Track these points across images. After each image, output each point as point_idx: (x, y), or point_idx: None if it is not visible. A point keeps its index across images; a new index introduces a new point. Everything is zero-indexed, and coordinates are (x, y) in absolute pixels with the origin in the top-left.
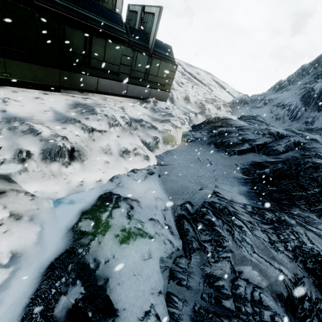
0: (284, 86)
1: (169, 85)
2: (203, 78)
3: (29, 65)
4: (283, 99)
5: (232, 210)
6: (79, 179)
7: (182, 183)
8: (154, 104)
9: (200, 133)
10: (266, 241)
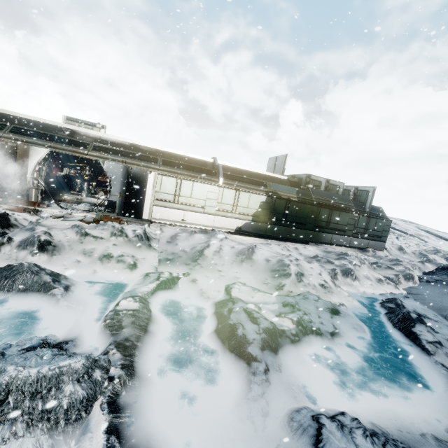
0: None
1: (385, 236)
2: (404, 228)
3: (299, 230)
4: None
5: None
6: (362, 290)
7: (442, 304)
8: (374, 253)
9: (438, 276)
10: None
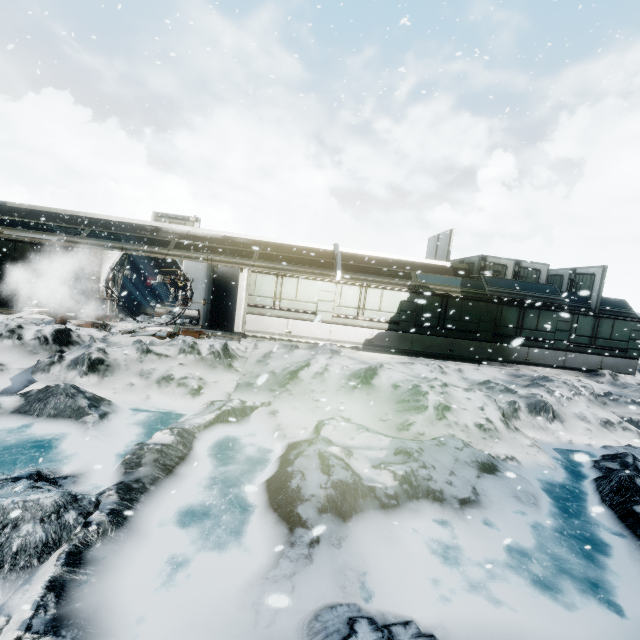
0: None
1: (635, 349)
2: None
3: (468, 341)
4: None
5: None
6: (566, 437)
7: None
8: (613, 378)
9: None
10: None
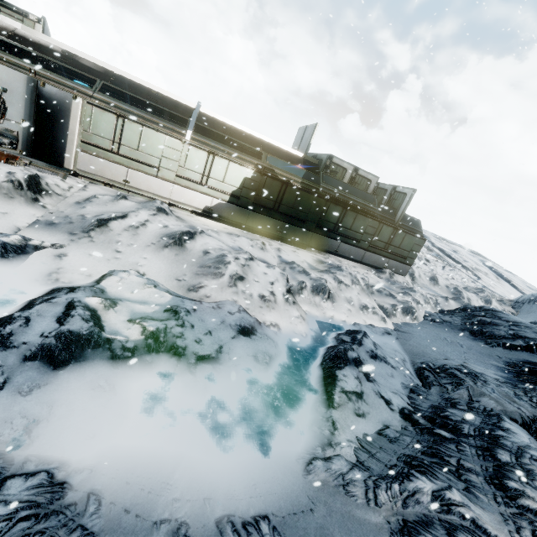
0: None
1: (412, 258)
2: (463, 258)
3: (295, 227)
4: None
5: (480, 376)
6: (331, 314)
7: (423, 349)
8: (390, 276)
9: (451, 317)
10: (510, 393)
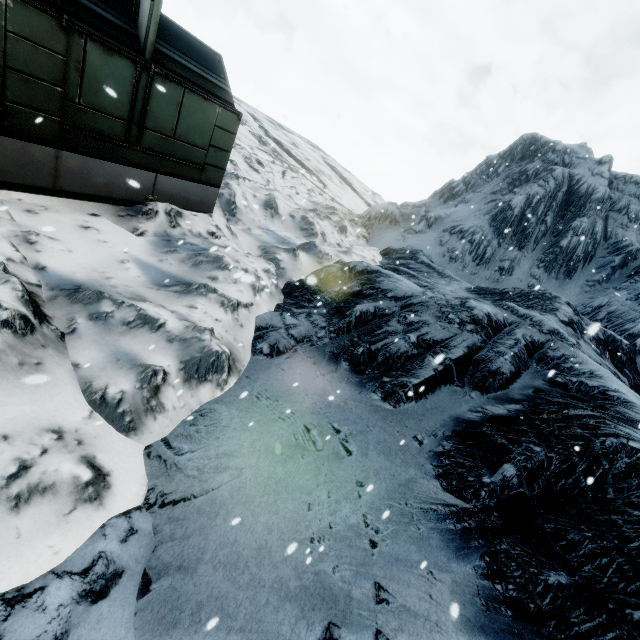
0: (459, 193)
1: (219, 168)
2: (305, 155)
3: None
4: (459, 219)
5: None
6: None
7: (249, 615)
8: (171, 223)
9: (309, 317)
10: None
